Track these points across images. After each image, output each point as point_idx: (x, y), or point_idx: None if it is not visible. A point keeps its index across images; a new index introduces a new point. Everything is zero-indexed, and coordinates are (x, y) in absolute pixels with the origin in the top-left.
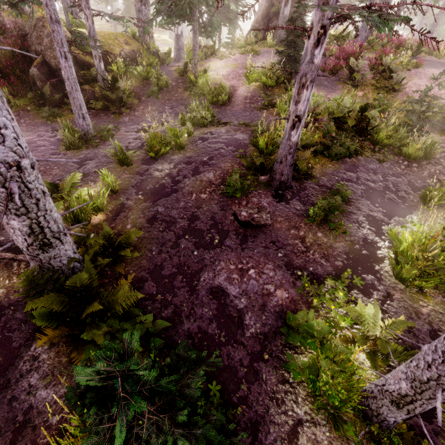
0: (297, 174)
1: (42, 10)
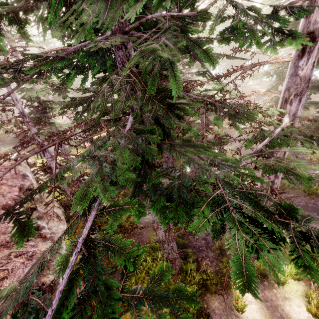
0: None
1: None
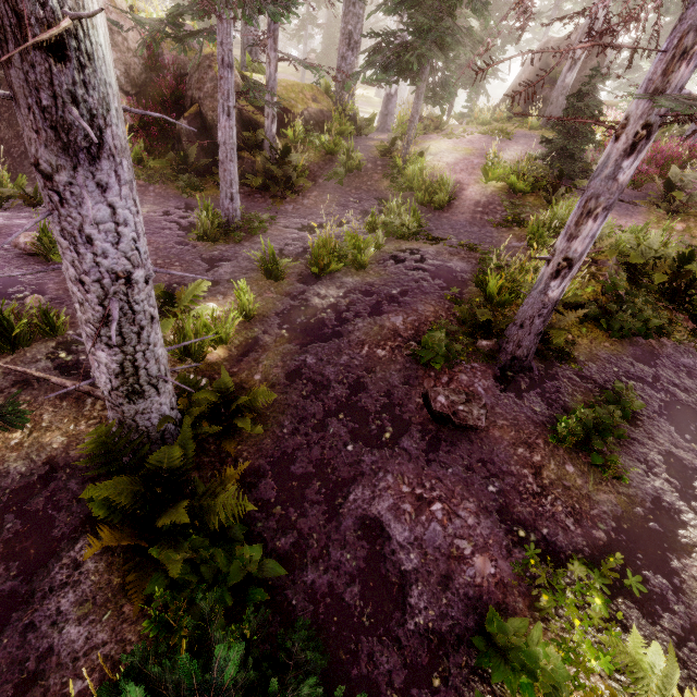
0: (544, 348)
1: (213, 46)
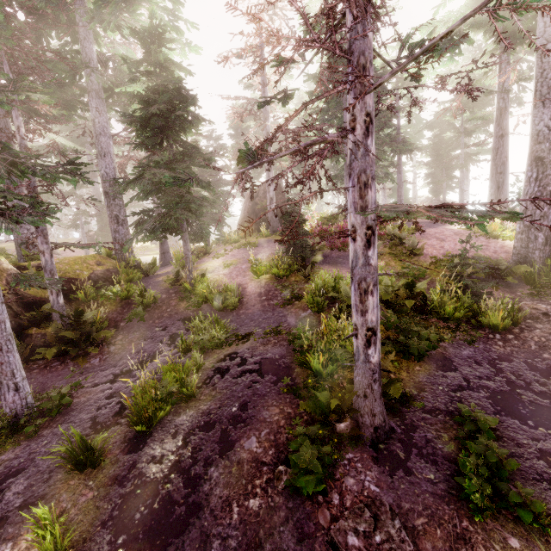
0: (385, 399)
1: None
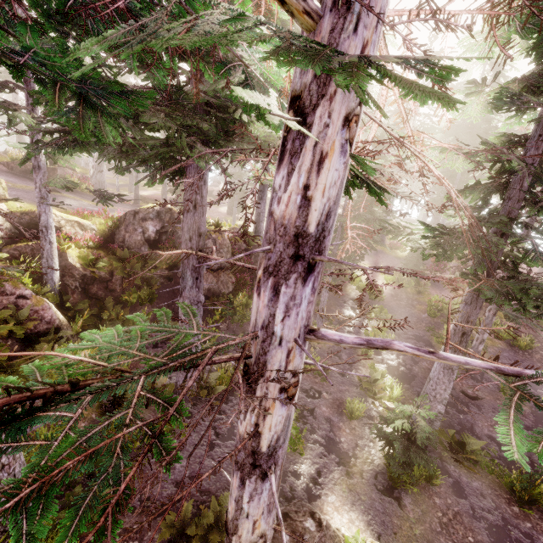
0: None
1: None
